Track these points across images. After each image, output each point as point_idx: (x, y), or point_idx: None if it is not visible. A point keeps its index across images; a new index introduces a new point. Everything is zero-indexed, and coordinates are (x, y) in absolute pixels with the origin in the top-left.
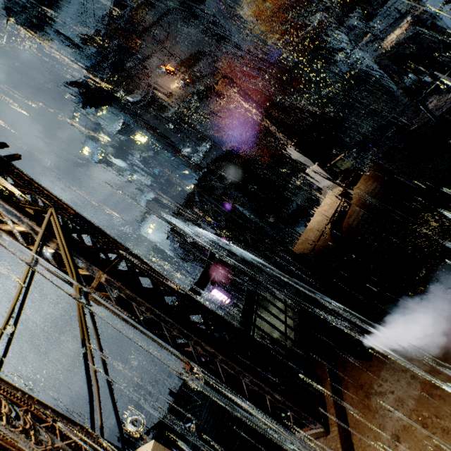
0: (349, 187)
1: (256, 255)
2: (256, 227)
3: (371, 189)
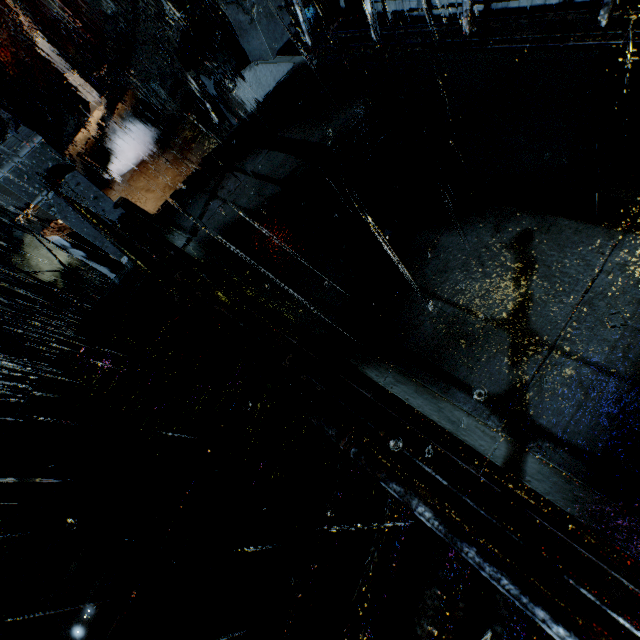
0: (113, 103)
1: (8, 126)
2: (3, 108)
3: (129, 106)
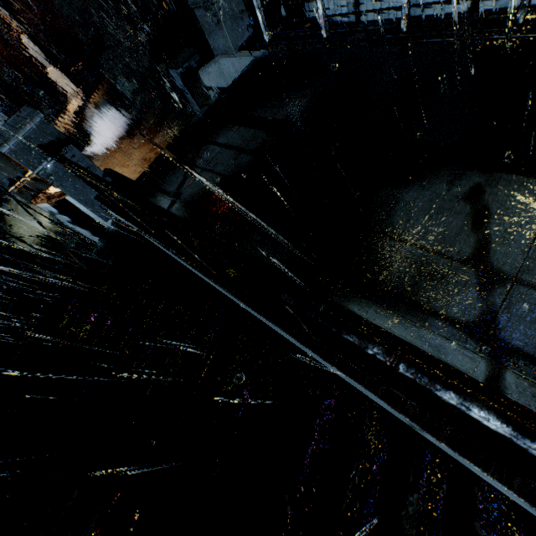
0: (88, 93)
1: None
2: None
3: (102, 96)
